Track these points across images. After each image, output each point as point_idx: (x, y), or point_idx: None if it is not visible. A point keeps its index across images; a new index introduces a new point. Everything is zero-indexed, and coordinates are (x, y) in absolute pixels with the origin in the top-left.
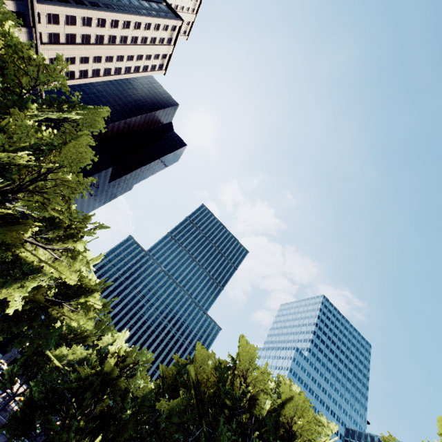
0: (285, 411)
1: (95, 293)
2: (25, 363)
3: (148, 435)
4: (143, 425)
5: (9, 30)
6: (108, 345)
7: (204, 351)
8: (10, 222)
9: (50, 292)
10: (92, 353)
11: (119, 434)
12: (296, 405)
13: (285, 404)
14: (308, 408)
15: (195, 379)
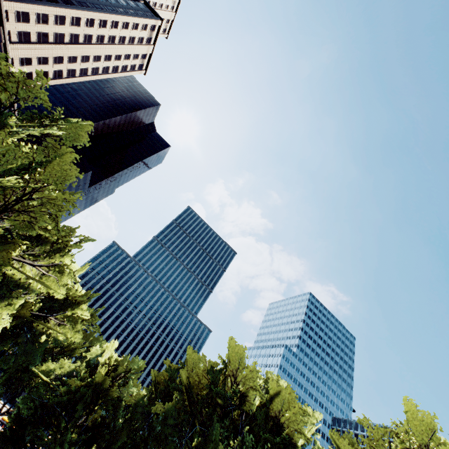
0: (273, 405)
1: (82, 304)
2: (8, 381)
3: (142, 440)
4: (137, 431)
5: None
6: (97, 356)
7: (195, 355)
8: None
9: (35, 307)
10: (80, 365)
11: (113, 442)
12: (283, 399)
13: (273, 398)
14: (294, 400)
15: (187, 382)
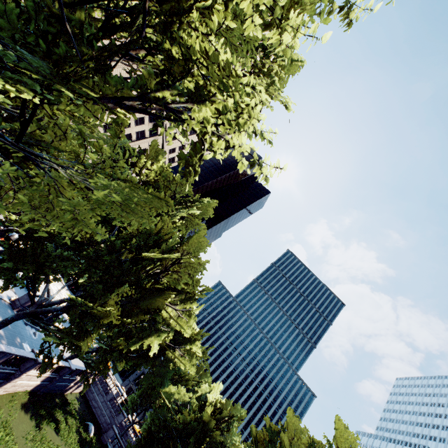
0: None
1: (197, 341)
2: (142, 394)
3: None
4: None
5: (162, 165)
6: (205, 393)
7: (297, 422)
8: (159, 292)
9: (167, 337)
10: (191, 397)
11: None
12: None
13: None
14: None
15: None
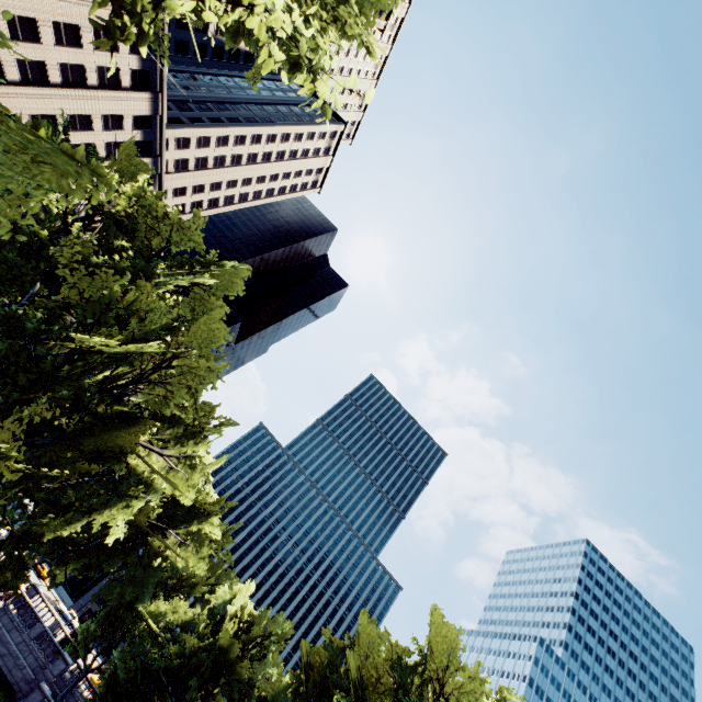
0: None
1: (213, 516)
2: (106, 619)
3: None
4: None
5: (144, 186)
6: (224, 602)
7: (373, 628)
8: (127, 422)
9: (154, 512)
10: (200, 612)
11: None
12: None
13: None
14: None
15: (357, 676)
